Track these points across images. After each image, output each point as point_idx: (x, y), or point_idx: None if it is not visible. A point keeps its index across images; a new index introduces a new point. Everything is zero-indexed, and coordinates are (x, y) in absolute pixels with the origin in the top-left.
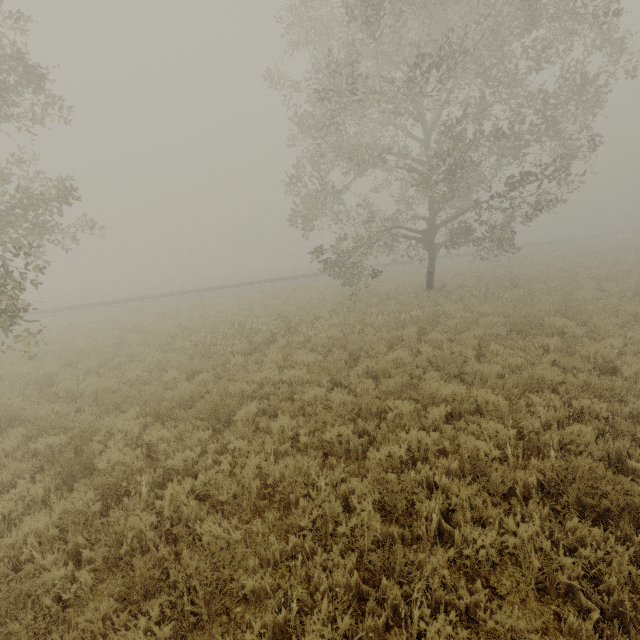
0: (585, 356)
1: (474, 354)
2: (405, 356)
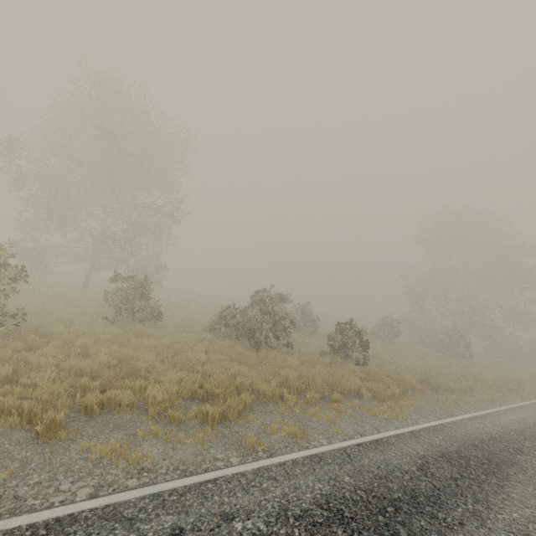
0: None
1: None
2: None
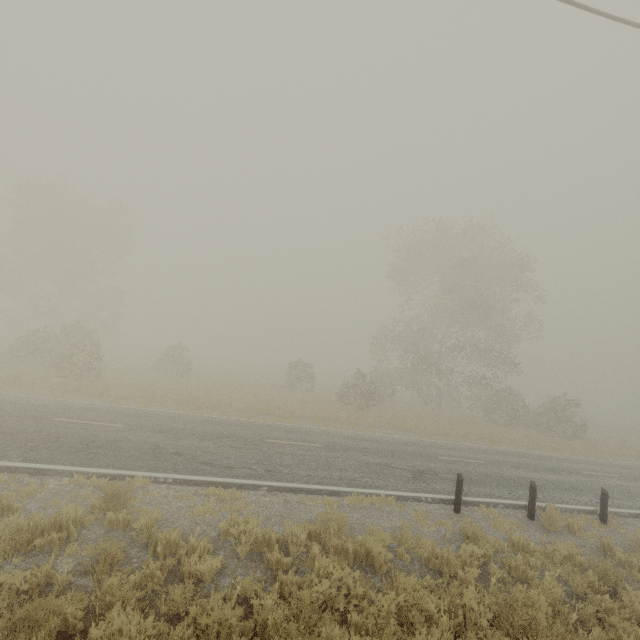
0: None
1: None
2: None
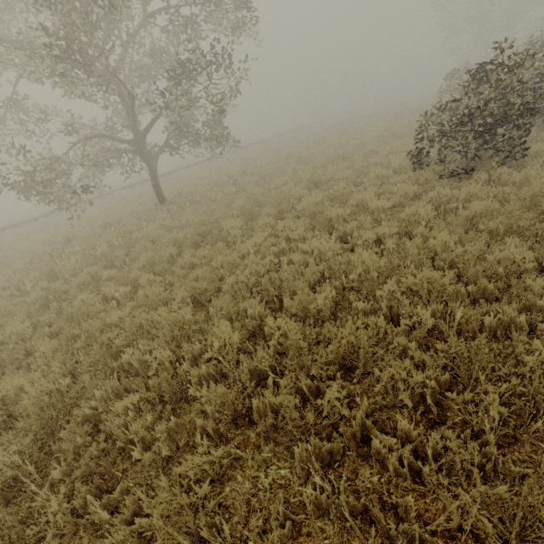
0: (218, 267)
1: (129, 291)
2: (53, 317)
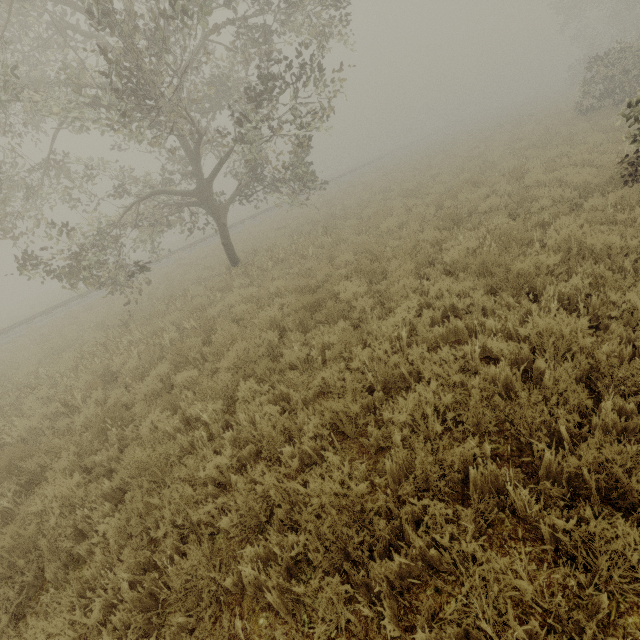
0: (361, 368)
1: (221, 408)
2: (114, 454)
